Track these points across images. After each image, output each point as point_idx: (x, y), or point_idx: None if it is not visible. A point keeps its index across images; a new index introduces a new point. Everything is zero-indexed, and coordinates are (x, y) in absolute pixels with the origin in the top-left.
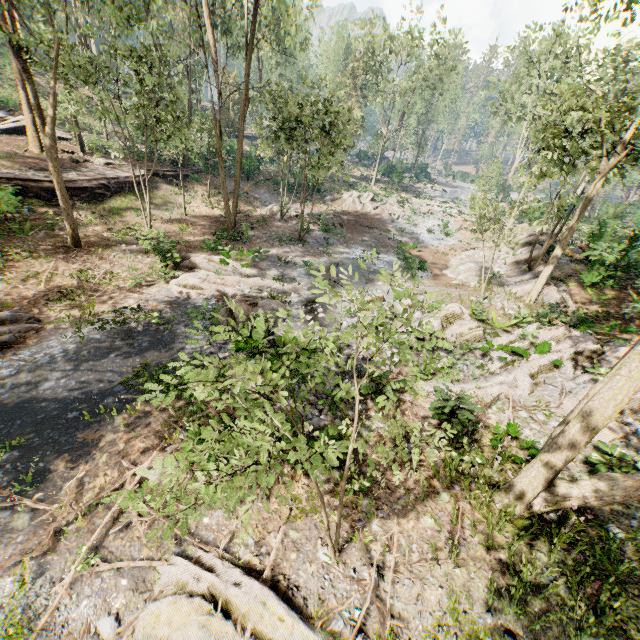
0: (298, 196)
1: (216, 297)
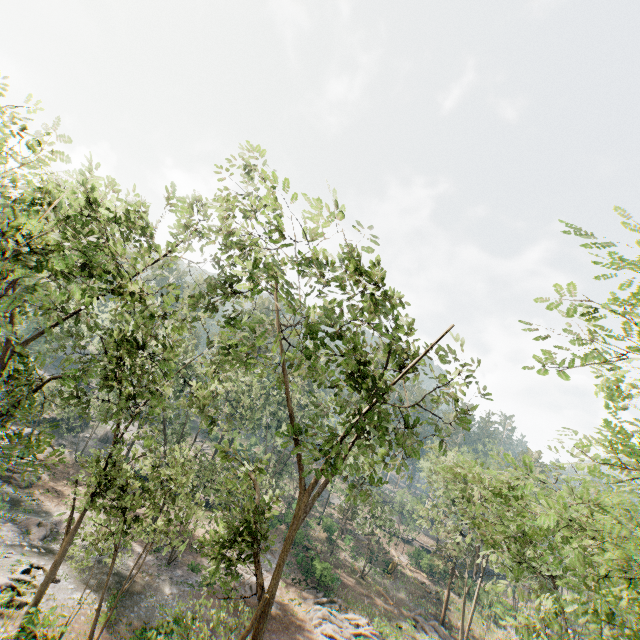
0: (302, 580)
1: (56, 522)
